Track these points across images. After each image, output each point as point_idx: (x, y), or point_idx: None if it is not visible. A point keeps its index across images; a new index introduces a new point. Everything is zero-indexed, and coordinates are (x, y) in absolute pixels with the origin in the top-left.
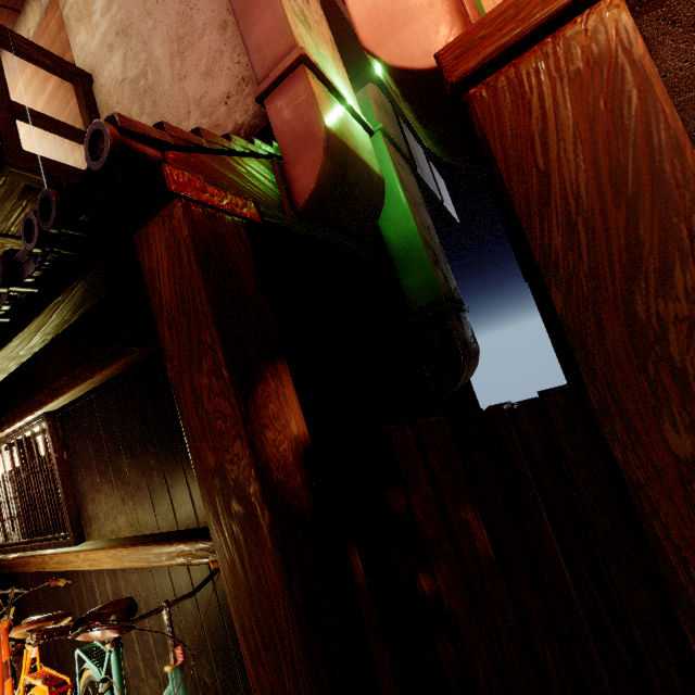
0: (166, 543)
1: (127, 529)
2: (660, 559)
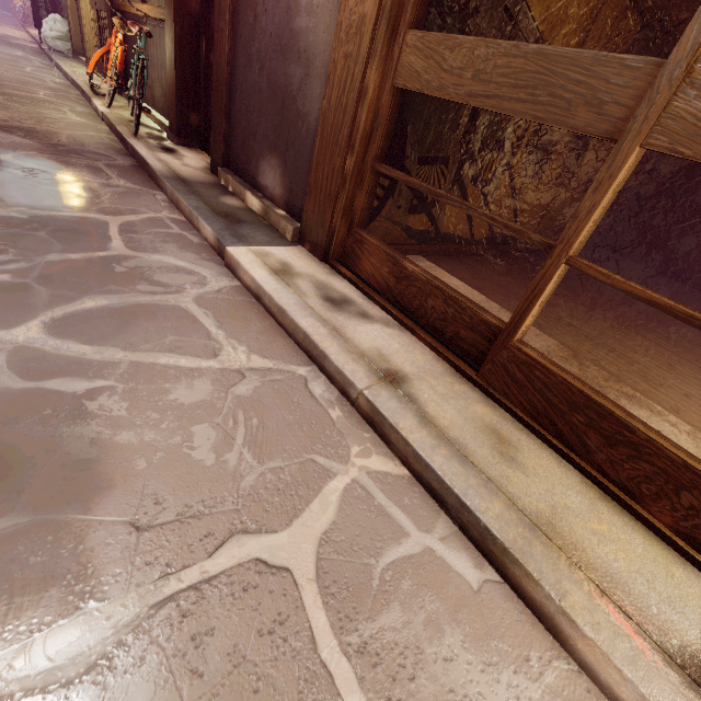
0: (160, 7)
1: (158, 4)
2: (214, 30)
